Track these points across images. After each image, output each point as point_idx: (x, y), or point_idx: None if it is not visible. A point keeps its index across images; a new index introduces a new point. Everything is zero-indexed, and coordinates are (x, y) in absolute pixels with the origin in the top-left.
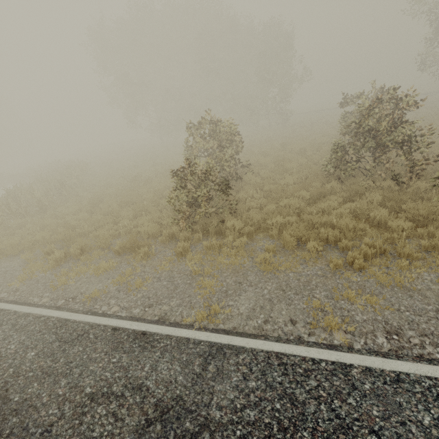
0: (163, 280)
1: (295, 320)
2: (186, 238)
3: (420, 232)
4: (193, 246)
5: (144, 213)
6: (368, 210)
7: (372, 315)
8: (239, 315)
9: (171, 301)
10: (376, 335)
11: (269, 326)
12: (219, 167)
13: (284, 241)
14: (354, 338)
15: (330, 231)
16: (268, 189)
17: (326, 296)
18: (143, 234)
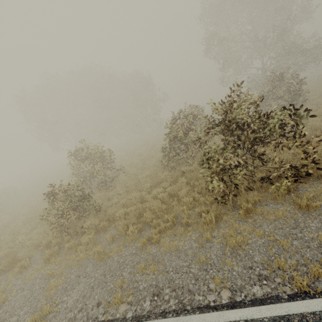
0: (26, 289)
1: (101, 302)
2: (58, 243)
3: (202, 201)
4: (62, 249)
5: (40, 225)
6: (180, 190)
7: (150, 282)
8: (65, 309)
9: (21, 310)
10: (146, 300)
11: (80, 315)
12: (81, 182)
13: (117, 230)
14: (131, 307)
15: (149, 214)
16: (129, 185)
17: (129, 272)
18: (29, 247)
